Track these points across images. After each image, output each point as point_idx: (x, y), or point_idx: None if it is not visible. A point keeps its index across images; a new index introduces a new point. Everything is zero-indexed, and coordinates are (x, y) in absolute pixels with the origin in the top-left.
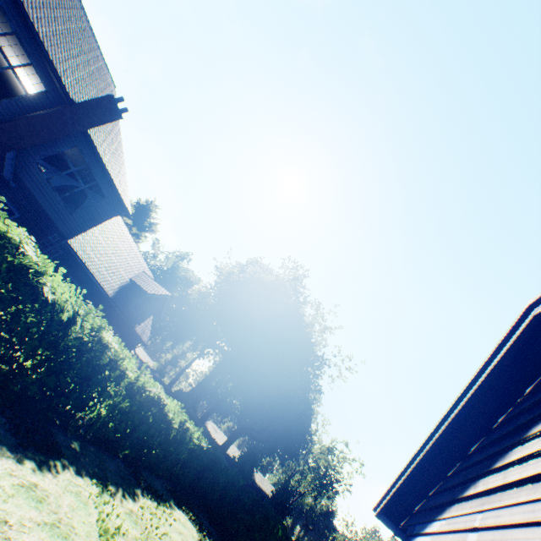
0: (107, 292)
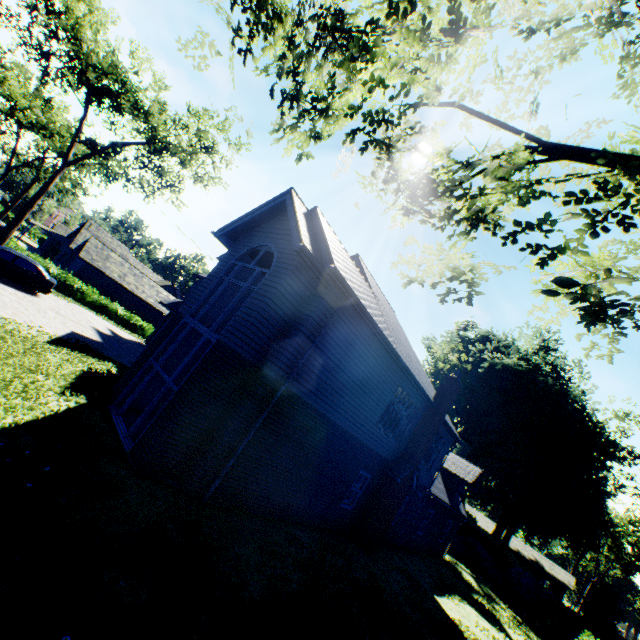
0: (447, 502)
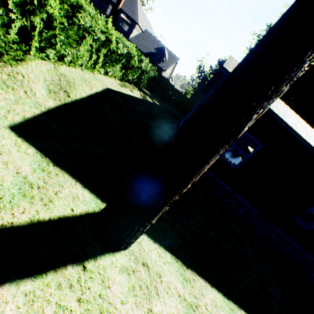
0: (142, 52)
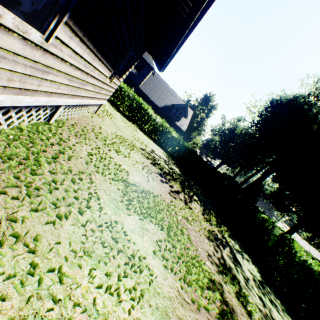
0: (157, 105)
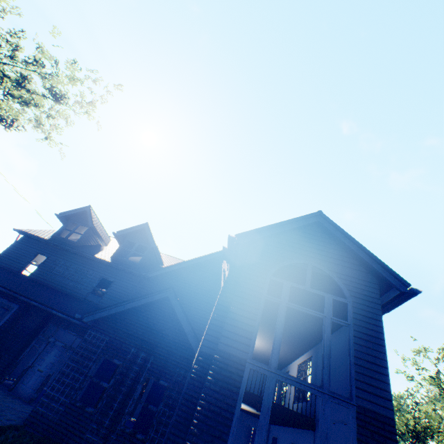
0: None
